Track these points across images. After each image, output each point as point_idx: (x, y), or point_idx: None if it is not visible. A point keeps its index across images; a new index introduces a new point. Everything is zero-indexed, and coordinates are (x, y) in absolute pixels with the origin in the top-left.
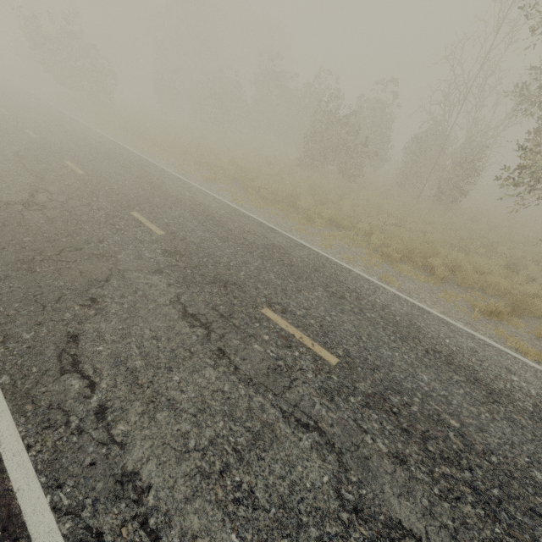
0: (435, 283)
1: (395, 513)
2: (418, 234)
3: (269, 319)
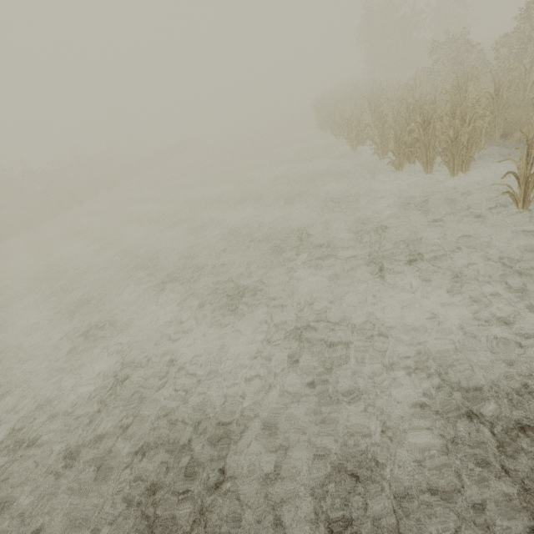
0: None
1: None
2: None
3: None
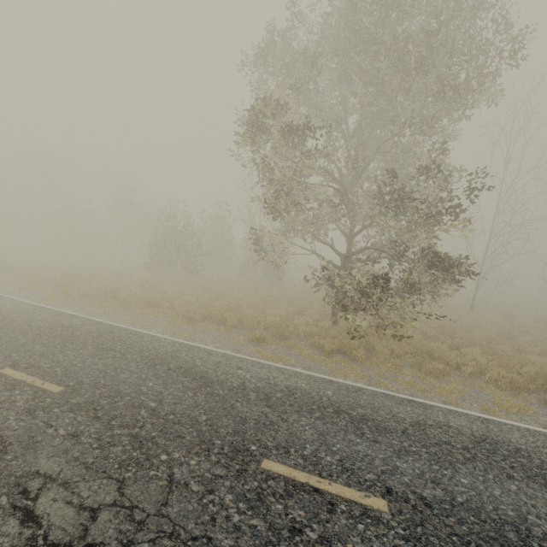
0: (227, 330)
1: (38, 467)
2: (234, 302)
3: (4, 375)
